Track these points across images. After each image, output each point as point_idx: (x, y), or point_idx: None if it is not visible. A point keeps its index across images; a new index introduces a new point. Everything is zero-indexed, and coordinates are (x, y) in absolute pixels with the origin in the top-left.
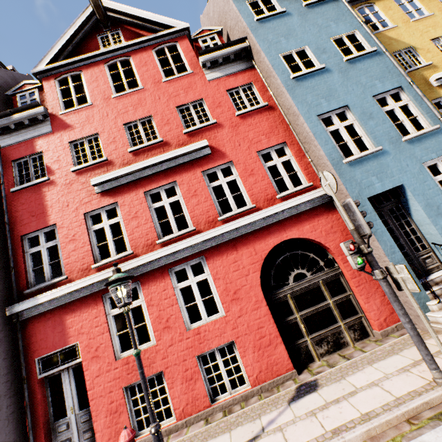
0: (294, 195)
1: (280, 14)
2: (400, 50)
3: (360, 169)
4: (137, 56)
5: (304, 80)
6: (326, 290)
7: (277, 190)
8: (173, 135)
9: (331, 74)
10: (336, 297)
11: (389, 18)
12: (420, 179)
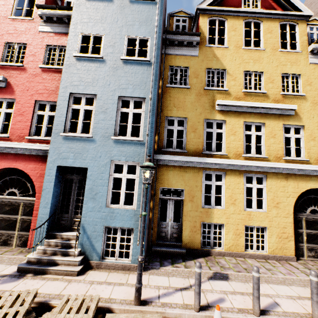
0: (38, 141)
1: None
2: (215, 68)
3: (68, 144)
4: None
5: (82, 61)
6: (22, 209)
7: (33, 133)
8: None
9: (104, 65)
10: (25, 216)
11: (227, 37)
12: (101, 170)
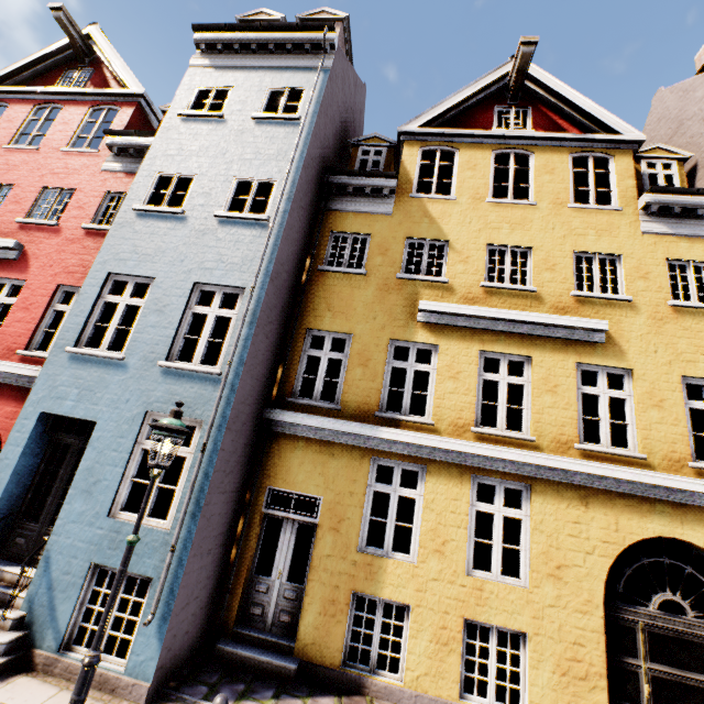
0: (38, 361)
1: (216, 118)
2: (425, 238)
3: (76, 370)
4: (70, 108)
5: (146, 219)
6: None
7: (36, 344)
8: (9, 218)
9: (183, 226)
10: None
11: (457, 181)
12: (121, 429)
